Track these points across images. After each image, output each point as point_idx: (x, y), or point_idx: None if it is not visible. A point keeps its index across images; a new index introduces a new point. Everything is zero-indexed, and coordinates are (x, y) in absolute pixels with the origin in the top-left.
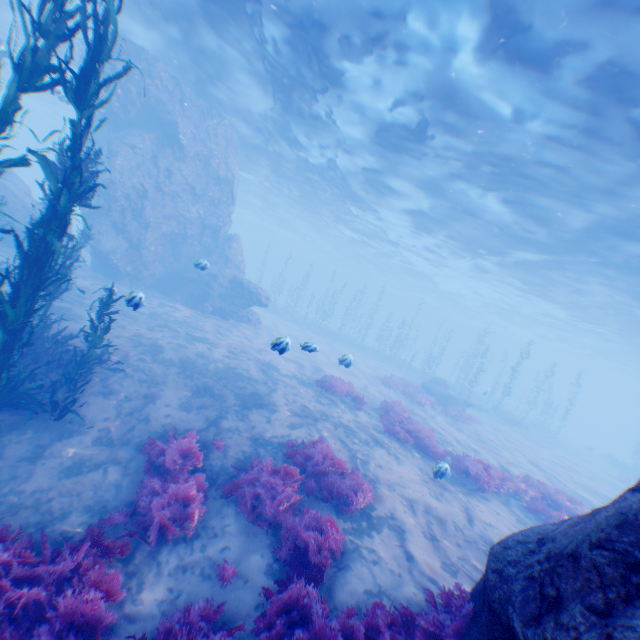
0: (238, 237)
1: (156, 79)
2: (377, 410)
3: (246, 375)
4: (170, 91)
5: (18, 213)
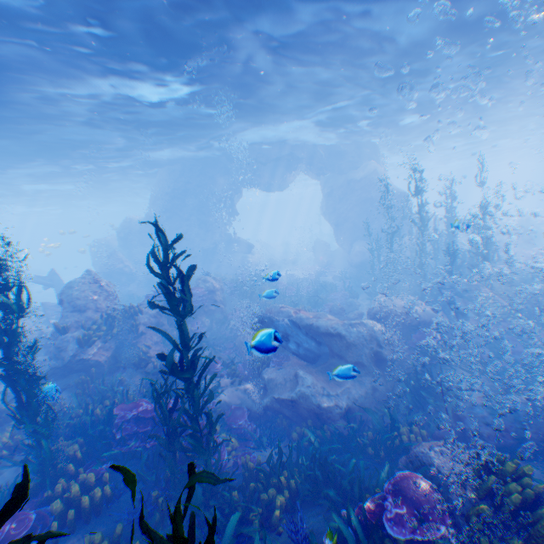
0: None
1: None
2: None
3: None
4: None
5: None
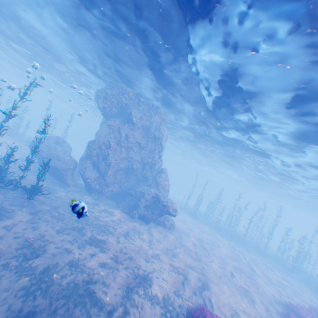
0: (165, 169)
1: (125, 95)
2: None
3: (96, 298)
4: (132, 99)
5: (53, 158)
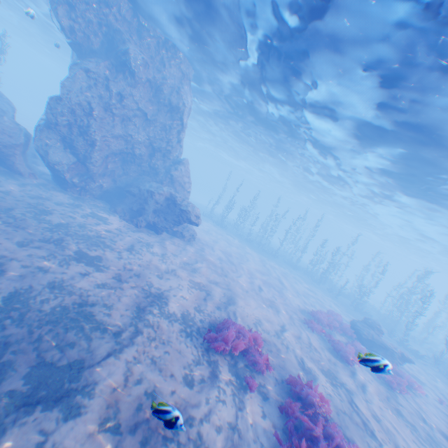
0: (186, 161)
1: (113, 9)
2: (283, 385)
3: (97, 322)
4: (128, 22)
5: None
